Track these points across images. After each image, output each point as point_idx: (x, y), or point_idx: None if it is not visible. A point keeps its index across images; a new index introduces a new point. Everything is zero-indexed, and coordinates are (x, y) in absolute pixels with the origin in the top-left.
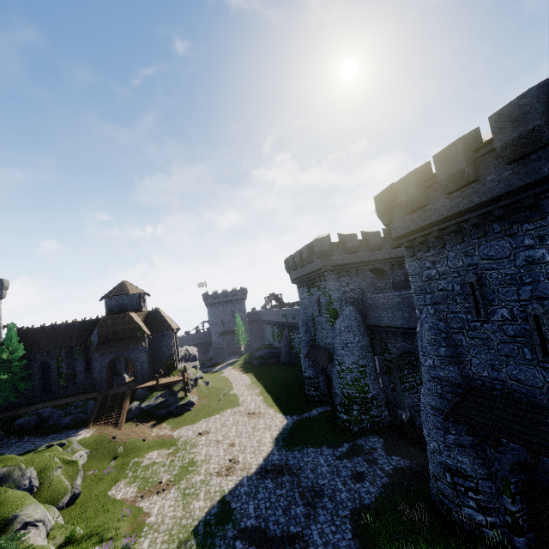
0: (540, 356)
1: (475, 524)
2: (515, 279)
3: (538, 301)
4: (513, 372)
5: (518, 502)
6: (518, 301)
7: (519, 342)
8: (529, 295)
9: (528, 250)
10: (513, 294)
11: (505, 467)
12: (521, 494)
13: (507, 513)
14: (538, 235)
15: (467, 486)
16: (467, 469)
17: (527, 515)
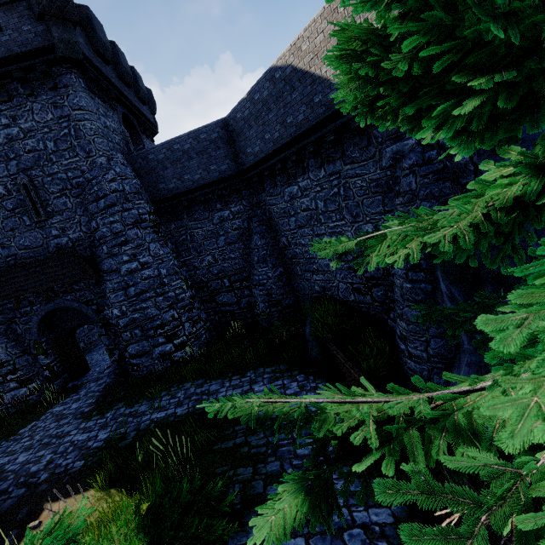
0: (36, 217)
1: (20, 400)
2: (2, 156)
3: (24, 173)
4: (21, 242)
5: (51, 355)
6: (10, 176)
7: (19, 213)
8: (17, 169)
9: (7, 129)
10: (4, 171)
11: (35, 331)
12: (53, 348)
13: (45, 369)
14: (11, 115)
15: (6, 373)
16: (1, 357)
17: (60, 362)
